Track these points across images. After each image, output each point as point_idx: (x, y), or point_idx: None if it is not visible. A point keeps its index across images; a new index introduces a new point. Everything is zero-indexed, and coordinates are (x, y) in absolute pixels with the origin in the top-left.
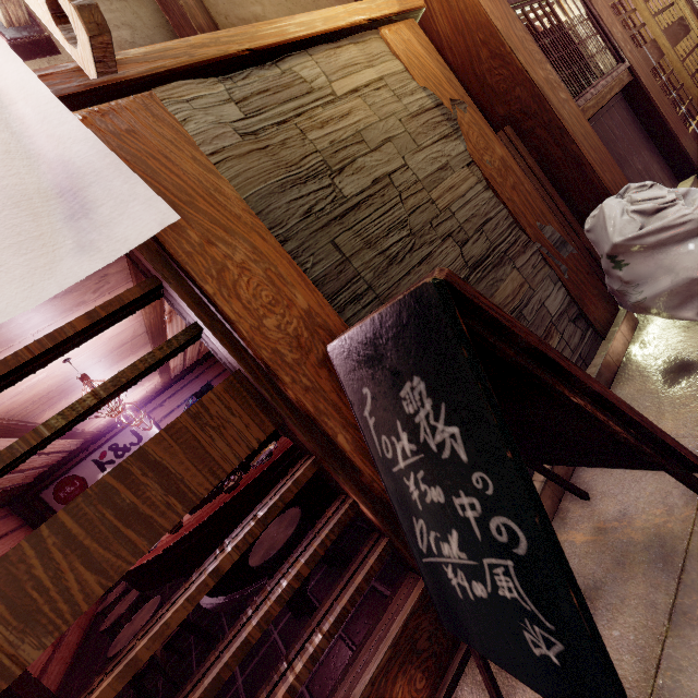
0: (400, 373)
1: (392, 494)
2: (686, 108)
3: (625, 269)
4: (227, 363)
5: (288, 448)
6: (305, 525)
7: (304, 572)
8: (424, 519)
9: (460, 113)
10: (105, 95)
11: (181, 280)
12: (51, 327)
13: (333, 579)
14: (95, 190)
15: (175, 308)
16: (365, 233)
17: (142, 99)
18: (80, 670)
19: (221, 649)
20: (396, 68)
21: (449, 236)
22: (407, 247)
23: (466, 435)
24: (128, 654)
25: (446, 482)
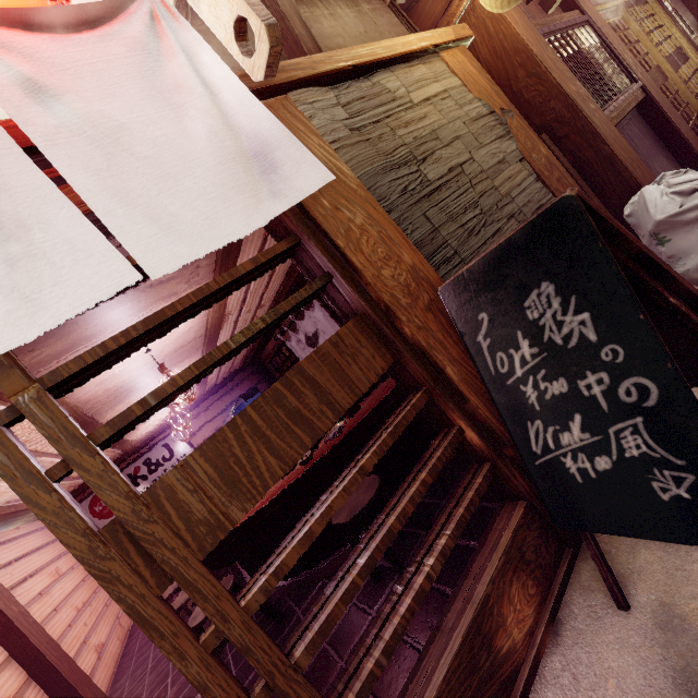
0: (526, 285)
1: (503, 409)
2: (693, 123)
3: (667, 245)
4: (347, 310)
5: (360, 420)
6: (384, 486)
7: (428, 480)
8: (542, 418)
9: (509, 120)
10: (258, 96)
11: (318, 237)
12: (147, 313)
13: (406, 545)
14: (278, 155)
15: (302, 265)
16: (448, 210)
17: (280, 101)
18: (127, 675)
19: (365, 541)
20: (456, 83)
21: (512, 216)
22: (480, 222)
23: (596, 316)
24: (300, 531)
25: (571, 370)
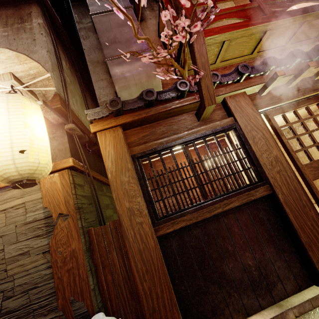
0: None
1: None
2: None
3: None
4: None
5: None
6: None
7: None
8: None
9: (61, 221)
10: None
11: None
12: None
13: None
14: None
15: None
16: None
17: None
18: None
19: None
20: (36, 197)
21: (3, 291)
22: None
23: None
24: None
25: None
